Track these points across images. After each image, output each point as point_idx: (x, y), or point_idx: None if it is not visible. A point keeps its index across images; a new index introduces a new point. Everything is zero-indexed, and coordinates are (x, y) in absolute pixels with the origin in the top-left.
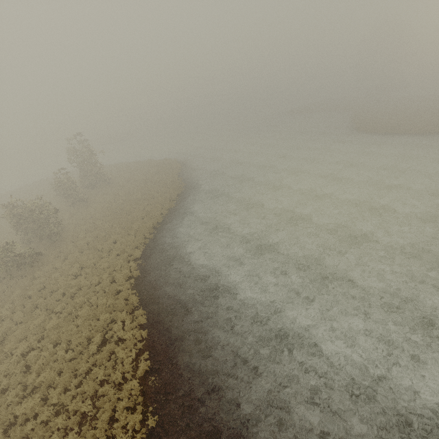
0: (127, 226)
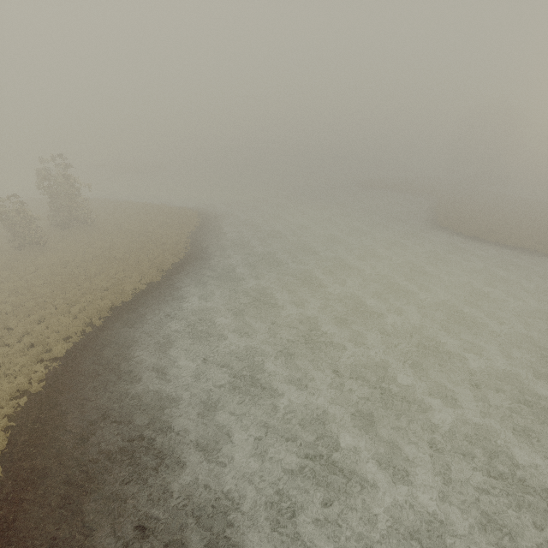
0: (73, 299)
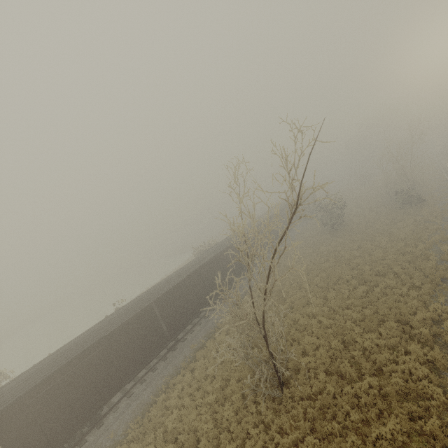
0: None
